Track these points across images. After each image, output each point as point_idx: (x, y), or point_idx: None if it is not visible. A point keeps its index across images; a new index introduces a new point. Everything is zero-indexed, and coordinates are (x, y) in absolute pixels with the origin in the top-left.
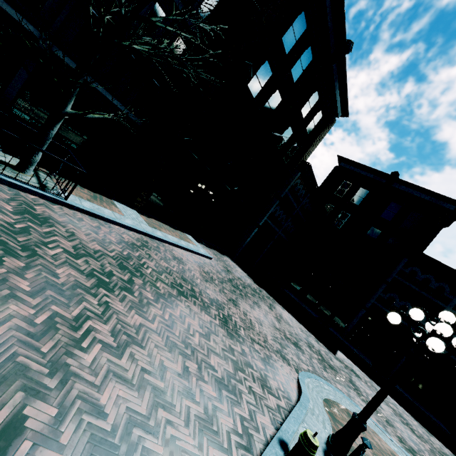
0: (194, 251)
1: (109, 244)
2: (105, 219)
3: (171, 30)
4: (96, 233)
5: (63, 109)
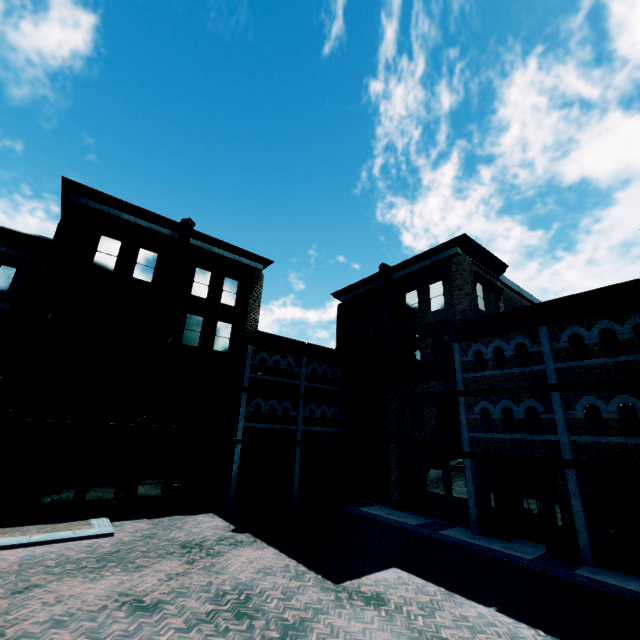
0: (55, 539)
1: None
2: None
3: None
4: None
5: None
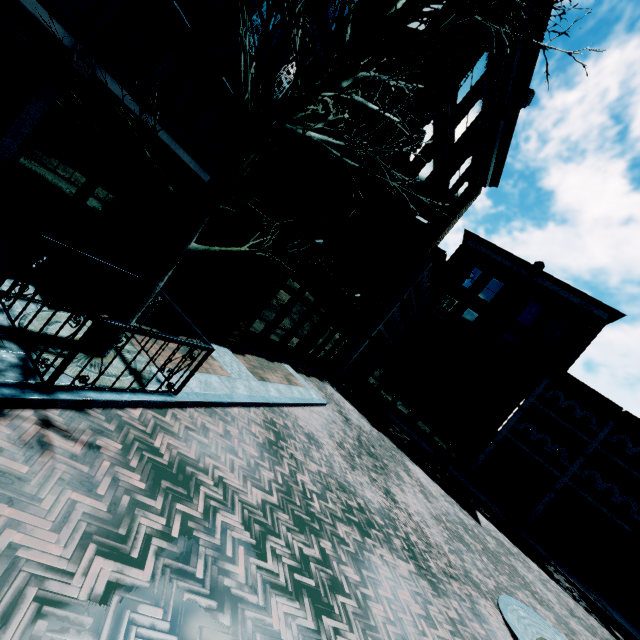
0: (311, 403)
1: (257, 469)
2: (222, 404)
3: (372, 108)
4: (234, 452)
5: (186, 245)
